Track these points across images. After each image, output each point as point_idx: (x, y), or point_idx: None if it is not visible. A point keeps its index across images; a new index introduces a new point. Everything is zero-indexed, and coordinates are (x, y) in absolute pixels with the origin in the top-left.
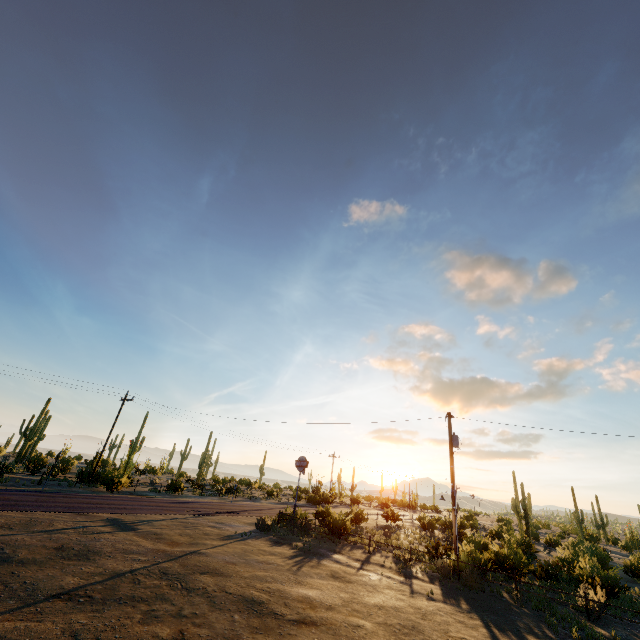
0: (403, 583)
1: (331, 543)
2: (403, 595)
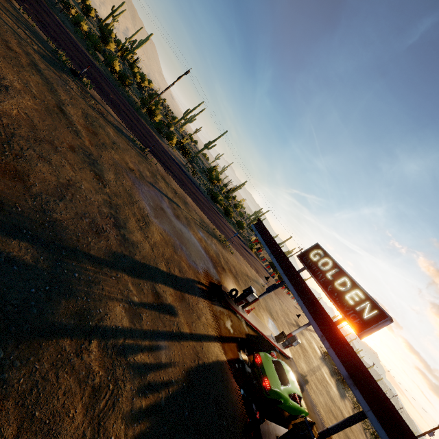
0: (365, 437)
1: (341, 387)
2: None
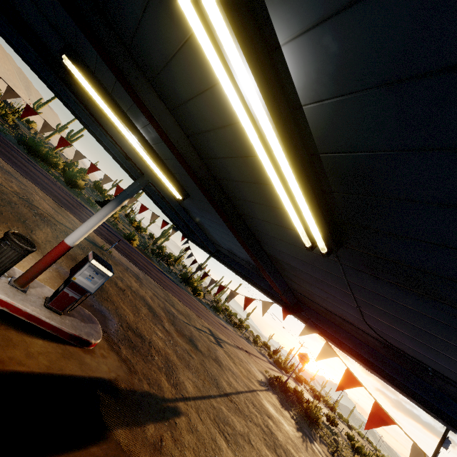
0: None
1: (307, 425)
2: None
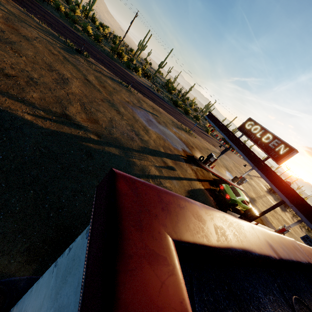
0: (300, 230)
1: (283, 207)
2: (301, 232)
